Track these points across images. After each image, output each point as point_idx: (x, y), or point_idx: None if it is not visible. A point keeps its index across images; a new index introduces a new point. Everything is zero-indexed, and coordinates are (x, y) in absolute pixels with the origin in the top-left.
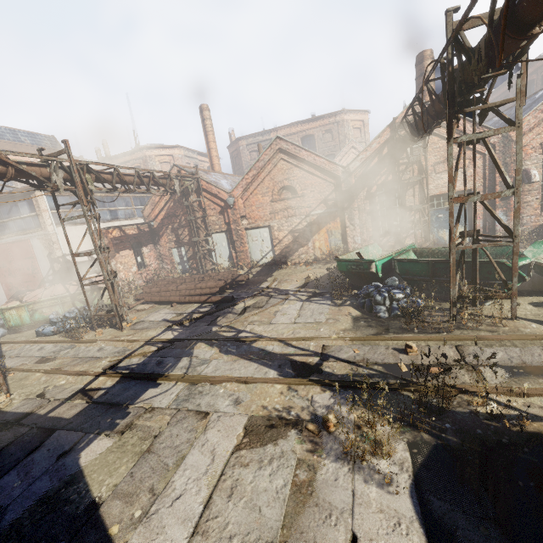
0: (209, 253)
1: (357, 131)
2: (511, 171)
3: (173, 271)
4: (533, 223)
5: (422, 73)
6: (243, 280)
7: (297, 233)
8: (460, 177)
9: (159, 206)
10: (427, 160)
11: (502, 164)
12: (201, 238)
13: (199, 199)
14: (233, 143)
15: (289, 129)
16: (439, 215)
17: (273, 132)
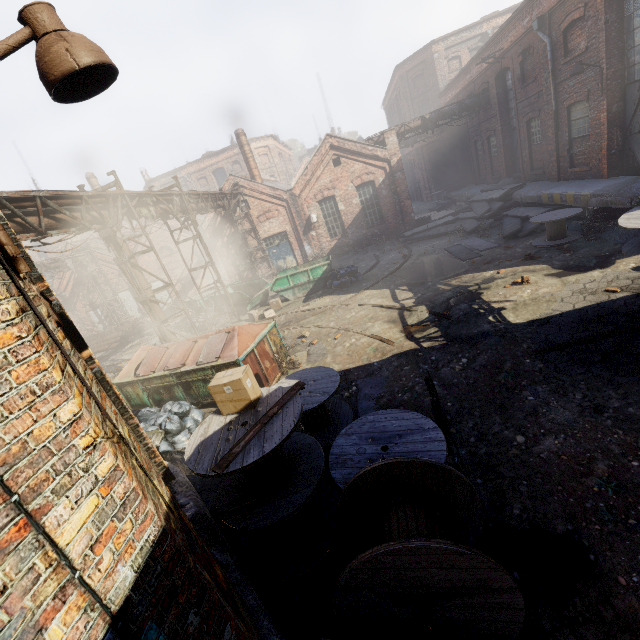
0: (122, 309)
1: (264, 157)
2: (302, 216)
3: (96, 330)
4: (328, 247)
5: (242, 145)
6: (142, 326)
7: (184, 281)
8: (276, 223)
9: (65, 279)
10: (251, 215)
11: (296, 212)
12: (108, 299)
13: (98, 268)
14: (147, 185)
15: (198, 165)
16: (274, 251)
17: (183, 170)
